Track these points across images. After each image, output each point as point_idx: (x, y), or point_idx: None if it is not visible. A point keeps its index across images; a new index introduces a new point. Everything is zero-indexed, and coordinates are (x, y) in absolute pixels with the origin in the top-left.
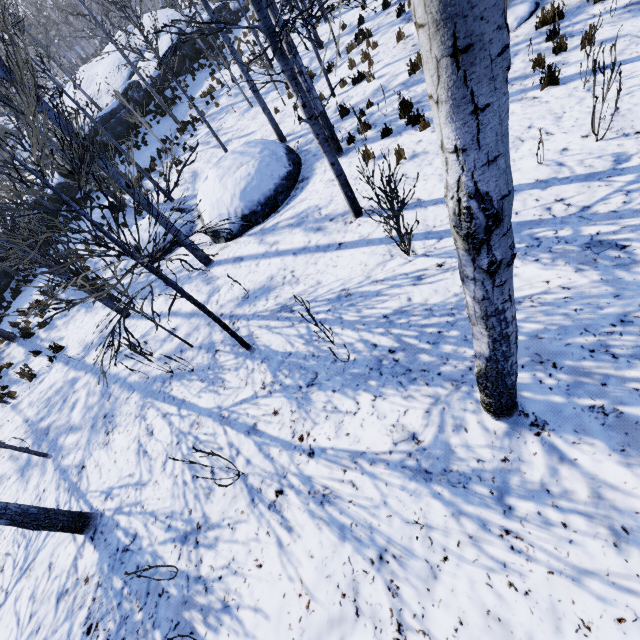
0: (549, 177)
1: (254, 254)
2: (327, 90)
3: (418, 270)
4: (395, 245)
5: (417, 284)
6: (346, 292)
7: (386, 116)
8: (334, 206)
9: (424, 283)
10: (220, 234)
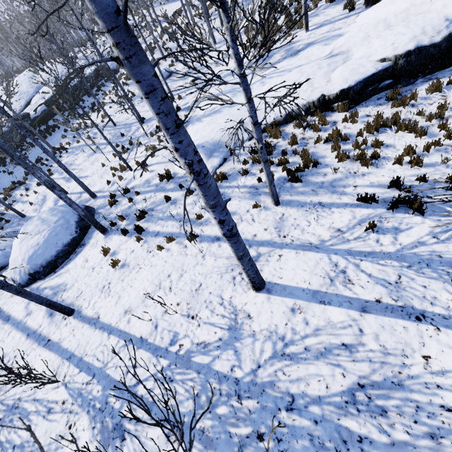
0: (146, 337)
1: (15, 319)
2: (132, 162)
3: (54, 401)
4: (64, 362)
5: (45, 417)
6: (18, 402)
7: (136, 212)
8: (70, 292)
9: (47, 419)
10: (15, 282)
